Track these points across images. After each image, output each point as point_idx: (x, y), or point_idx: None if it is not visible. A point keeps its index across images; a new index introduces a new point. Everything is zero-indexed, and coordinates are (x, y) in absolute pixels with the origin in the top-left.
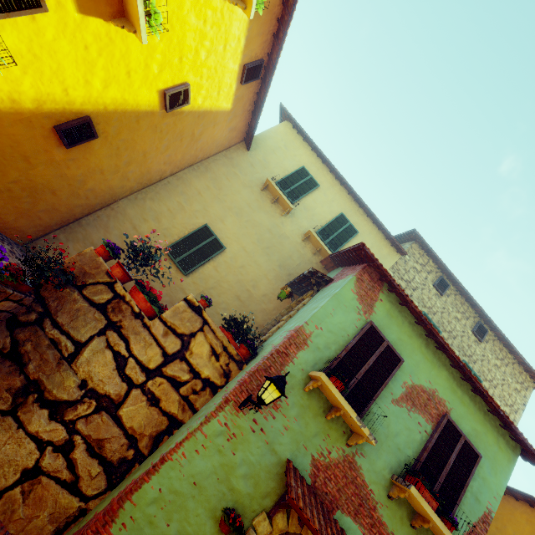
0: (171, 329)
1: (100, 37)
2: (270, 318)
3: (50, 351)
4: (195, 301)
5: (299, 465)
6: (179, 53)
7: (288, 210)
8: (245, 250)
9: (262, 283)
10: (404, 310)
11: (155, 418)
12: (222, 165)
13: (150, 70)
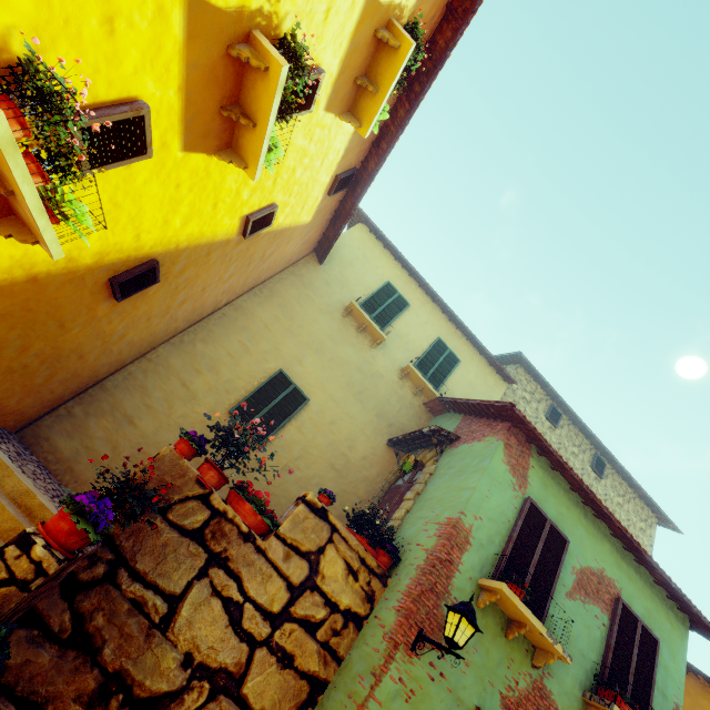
0: (293, 548)
1: (197, 172)
2: (375, 487)
3: (133, 619)
4: (316, 501)
5: (489, 709)
6: (275, 175)
7: (380, 340)
8: (333, 399)
9: (359, 442)
10: (556, 475)
11: (291, 686)
12: (291, 285)
13: (240, 197)
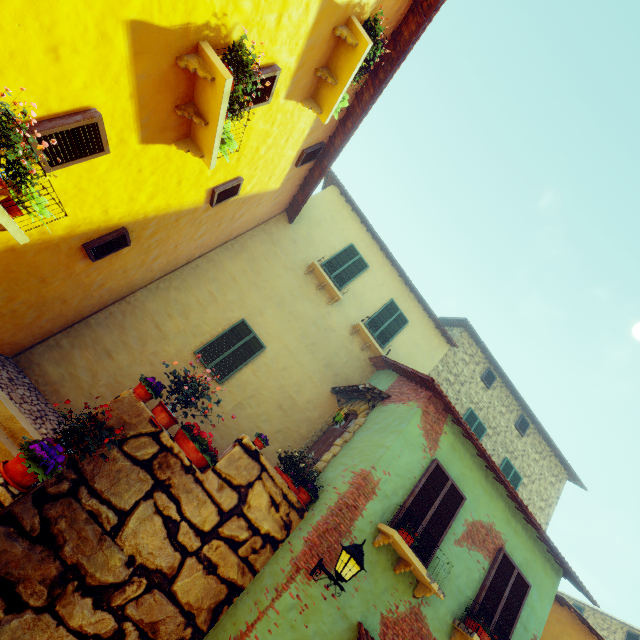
0: (227, 481)
1: (158, 158)
2: (315, 427)
3: (89, 526)
4: (251, 444)
5: (369, 626)
6: (238, 154)
7: (336, 299)
8: (287, 348)
9: (306, 388)
10: (466, 441)
11: (213, 588)
12: (261, 242)
13: (204, 174)
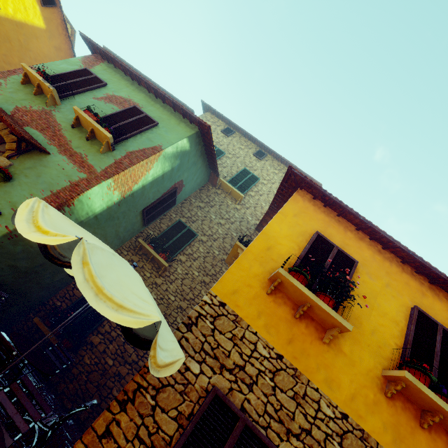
0: None
1: None
2: None
3: None
4: None
5: (4, 107)
6: None
7: None
8: None
9: None
10: (118, 71)
11: None
12: None
13: None
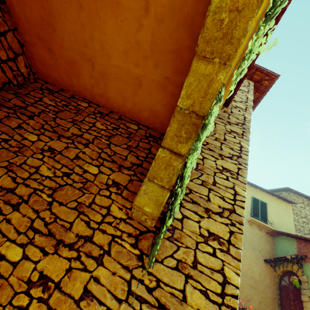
0: None
1: None
2: (273, 289)
3: None
4: None
5: None
6: None
7: None
8: None
9: (253, 267)
10: None
11: None
12: None
13: None
